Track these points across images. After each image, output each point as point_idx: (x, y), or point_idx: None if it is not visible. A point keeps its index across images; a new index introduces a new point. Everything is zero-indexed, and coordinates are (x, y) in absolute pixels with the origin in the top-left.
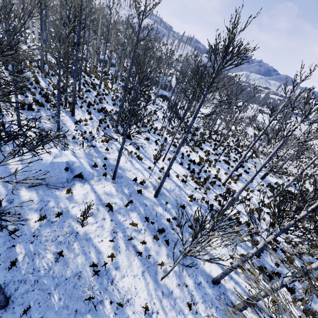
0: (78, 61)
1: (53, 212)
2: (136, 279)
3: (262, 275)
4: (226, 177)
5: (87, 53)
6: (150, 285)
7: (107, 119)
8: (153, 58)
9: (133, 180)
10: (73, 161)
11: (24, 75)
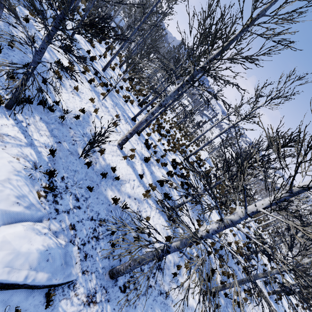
0: None
1: (20, 15)
2: (86, 89)
3: (157, 133)
4: None
5: None
6: (95, 97)
7: None
8: None
9: (87, 51)
10: None
11: None
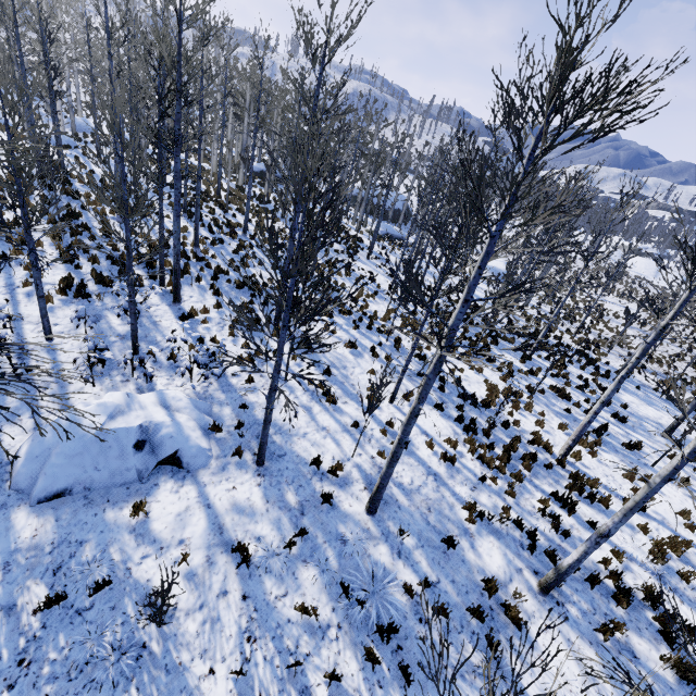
0: (180, 179)
1: (88, 577)
2: None
3: None
4: (564, 436)
5: (221, 162)
6: None
7: (257, 302)
8: (364, 156)
9: (312, 463)
10: (158, 422)
11: (82, 220)
